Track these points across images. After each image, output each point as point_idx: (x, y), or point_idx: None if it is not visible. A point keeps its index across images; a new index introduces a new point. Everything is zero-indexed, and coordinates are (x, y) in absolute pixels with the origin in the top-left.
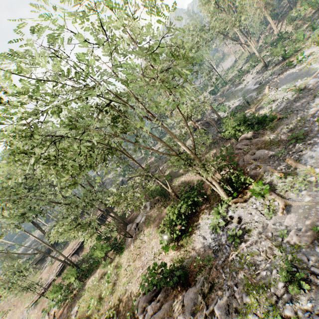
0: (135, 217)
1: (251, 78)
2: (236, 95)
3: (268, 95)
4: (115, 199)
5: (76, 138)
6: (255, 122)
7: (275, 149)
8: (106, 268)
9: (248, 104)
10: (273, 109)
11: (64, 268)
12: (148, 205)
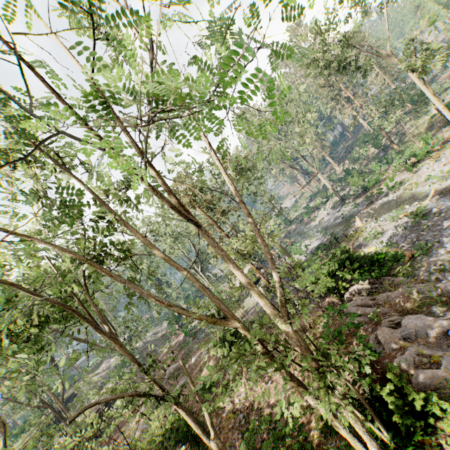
0: None
1: (325, 214)
2: (311, 234)
3: (366, 228)
4: None
5: None
6: (367, 264)
7: (445, 313)
8: None
9: (336, 242)
10: (389, 244)
11: None
12: None
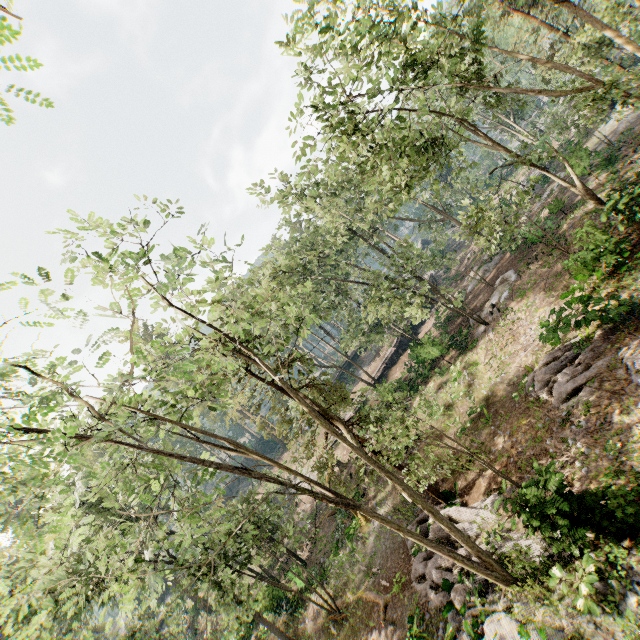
0: (484, 302)
1: None
2: None
3: None
4: (471, 207)
5: (405, 109)
6: None
7: None
8: (444, 377)
9: None
10: None
11: (364, 403)
12: (510, 274)
